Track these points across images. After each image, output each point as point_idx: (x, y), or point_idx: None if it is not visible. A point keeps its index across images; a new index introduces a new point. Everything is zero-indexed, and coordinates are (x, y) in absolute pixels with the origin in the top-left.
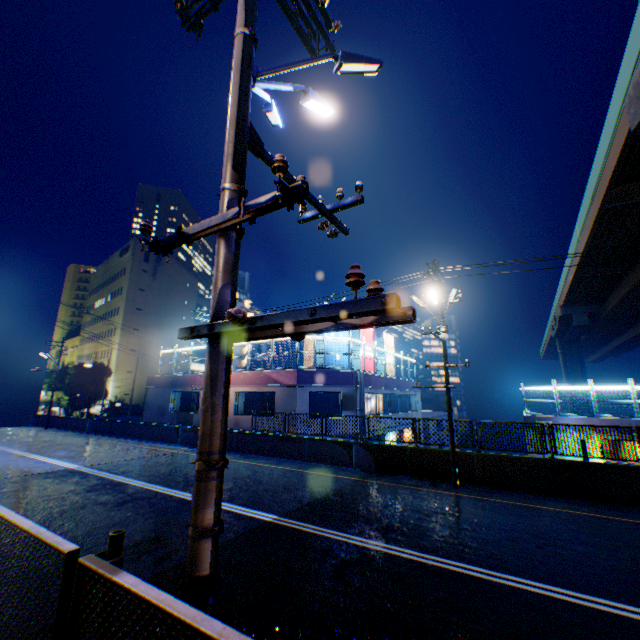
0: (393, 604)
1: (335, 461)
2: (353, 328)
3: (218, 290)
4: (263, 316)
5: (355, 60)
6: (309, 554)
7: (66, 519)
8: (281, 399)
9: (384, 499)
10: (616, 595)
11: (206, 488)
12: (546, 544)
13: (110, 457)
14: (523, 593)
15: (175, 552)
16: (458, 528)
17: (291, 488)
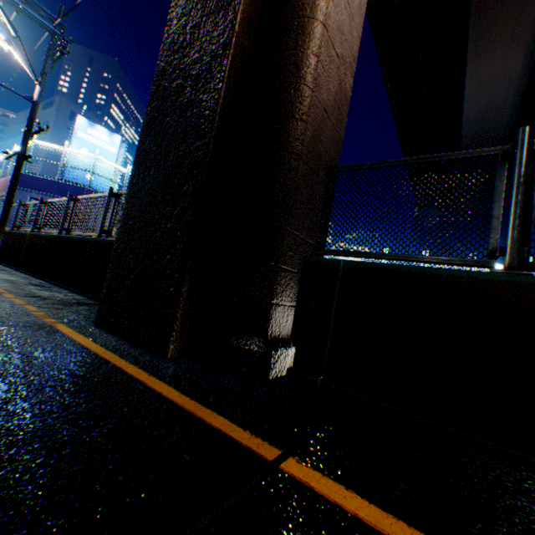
0: None
1: None
2: None
3: None
4: None
5: None
6: None
7: None
8: None
9: None
10: None
11: None
12: None
13: None
14: None
15: None
16: None
17: None
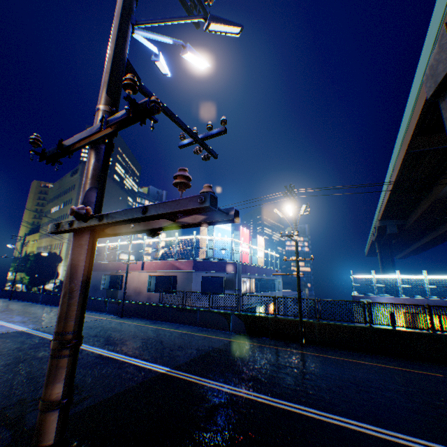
0: (247, 440)
1: (218, 327)
2: (188, 226)
3: (85, 192)
4: (109, 214)
5: (221, 22)
6: (189, 399)
7: (7, 371)
8: (181, 281)
9: (250, 355)
10: (411, 431)
11: (57, 365)
12: (363, 390)
13: (53, 322)
14: (344, 430)
15: (86, 398)
16: (301, 378)
17: (183, 347)
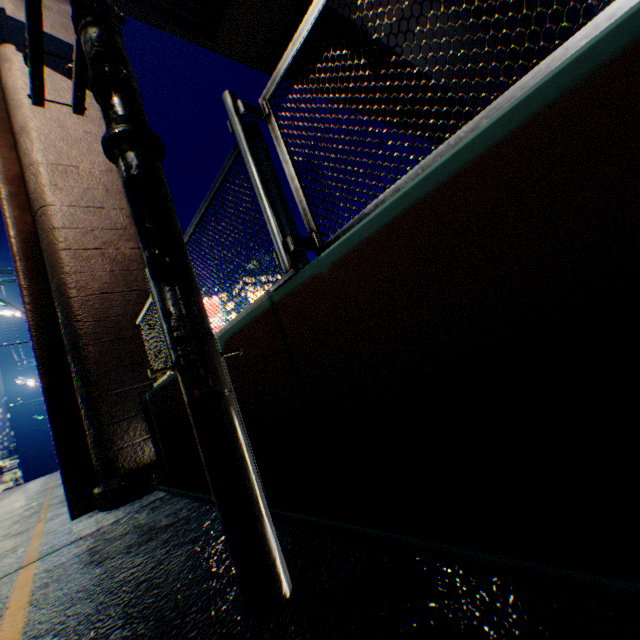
0: None
1: None
2: None
3: None
4: None
5: None
6: None
7: None
8: None
9: None
10: None
11: None
12: None
13: None
14: None
15: None
16: None
17: None
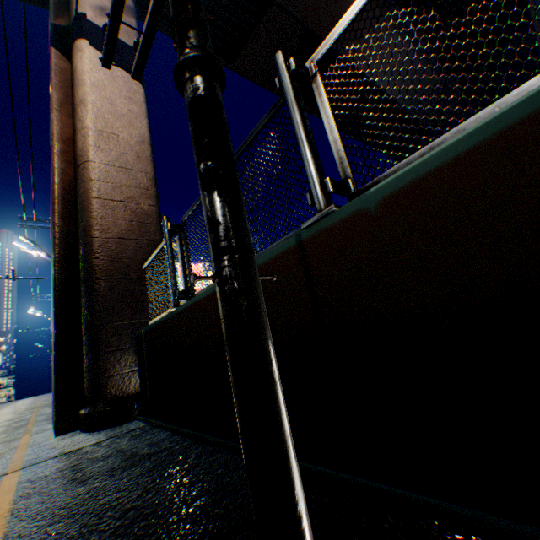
0: None
1: None
2: None
3: None
4: None
5: None
6: None
7: None
8: None
9: None
10: None
11: None
12: None
13: None
14: None
15: None
16: None
17: None
